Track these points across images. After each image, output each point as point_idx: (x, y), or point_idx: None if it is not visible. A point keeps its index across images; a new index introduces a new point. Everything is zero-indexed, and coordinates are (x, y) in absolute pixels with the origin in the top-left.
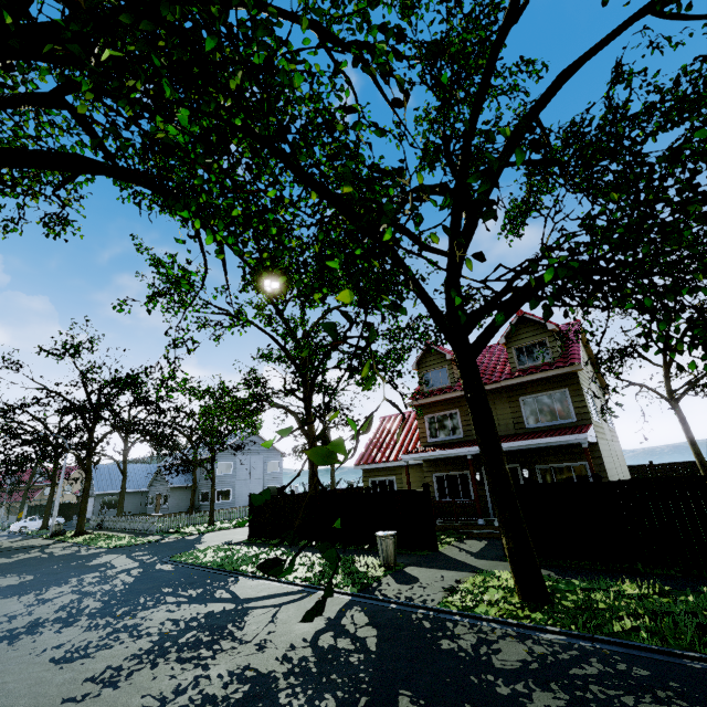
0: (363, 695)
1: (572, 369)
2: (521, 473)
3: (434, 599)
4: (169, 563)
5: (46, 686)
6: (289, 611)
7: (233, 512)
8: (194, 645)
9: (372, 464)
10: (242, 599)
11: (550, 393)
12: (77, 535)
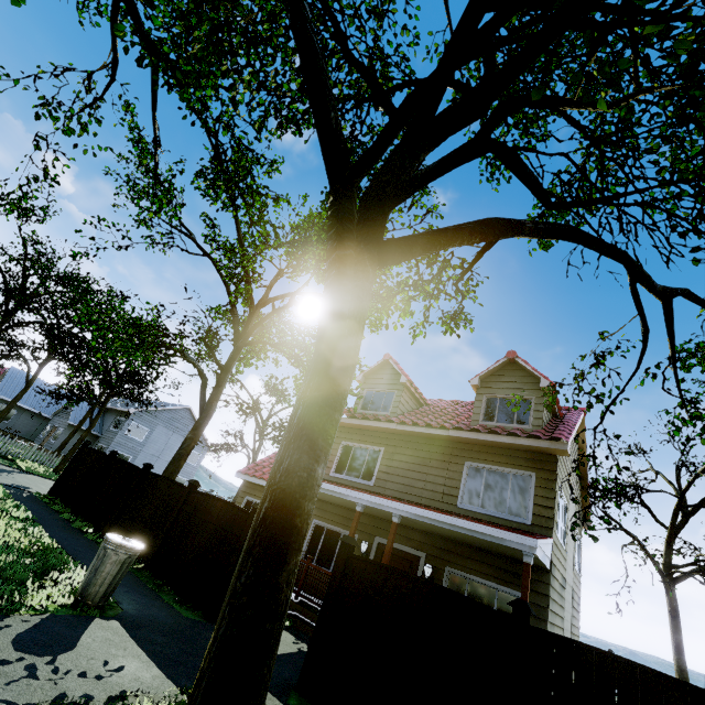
0: None
1: (553, 446)
2: (423, 568)
3: None
4: None
5: None
6: None
7: None
8: None
9: (257, 478)
10: None
11: (509, 471)
12: None
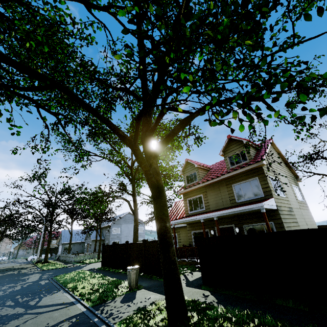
0: None
1: (258, 164)
2: (235, 230)
3: (122, 316)
4: (48, 280)
5: None
6: (39, 318)
7: None
8: None
9: None
10: (35, 306)
11: (248, 181)
12: (44, 263)
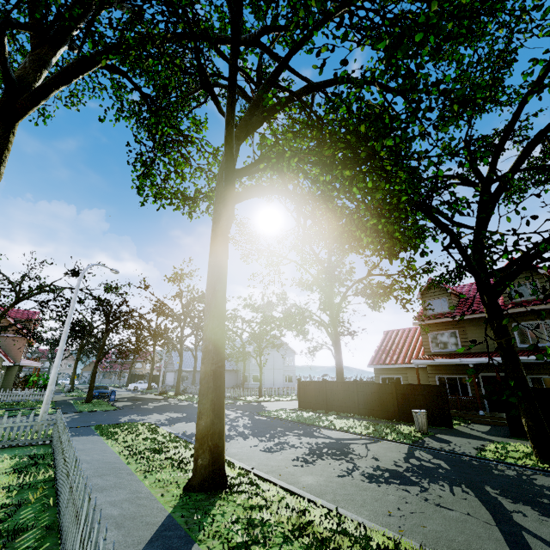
0: (461, 484)
1: None
2: None
3: (471, 452)
4: (261, 416)
5: (275, 459)
6: (374, 447)
7: (271, 390)
8: (334, 454)
9: (383, 365)
10: (335, 438)
11: (540, 322)
12: (176, 395)
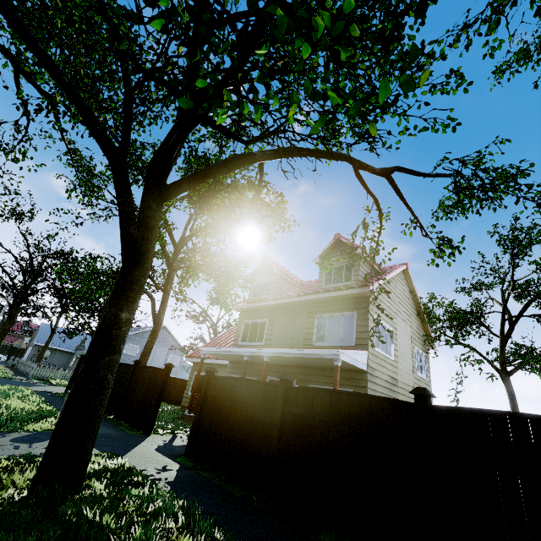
0: None
1: (362, 291)
2: None
3: None
4: None
5: None
6: None
7: None
8: None
9: (198, 358)
10: None
11: (341, 314)
12: None
